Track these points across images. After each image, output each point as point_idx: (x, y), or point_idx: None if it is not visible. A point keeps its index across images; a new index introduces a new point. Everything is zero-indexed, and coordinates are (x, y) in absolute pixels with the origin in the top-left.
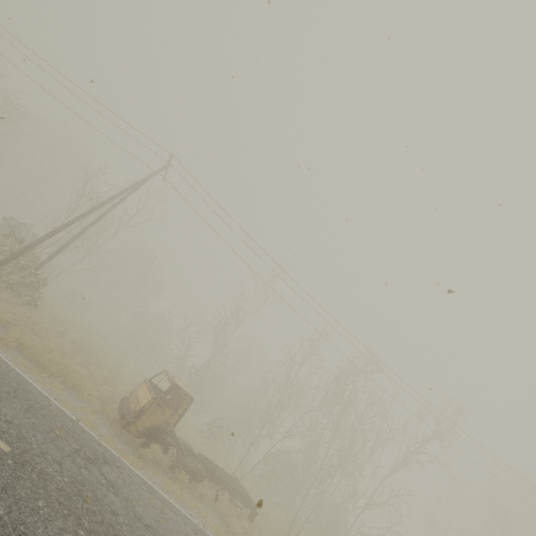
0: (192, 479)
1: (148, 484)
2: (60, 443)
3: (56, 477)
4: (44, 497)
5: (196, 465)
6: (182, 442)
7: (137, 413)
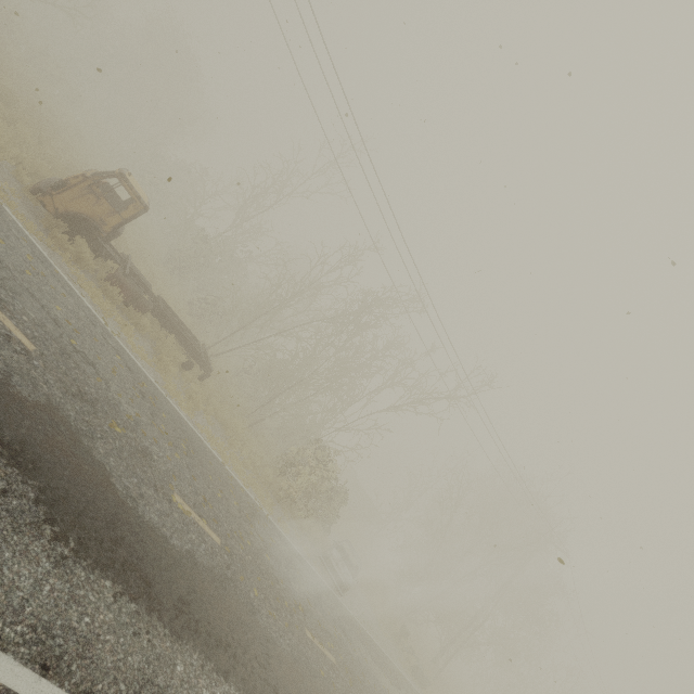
0: (131, 304)
1: (41, 253)
2: None
3: None
4: None
5: (141, 293)
6: (138, 273)
7: (56, 184)
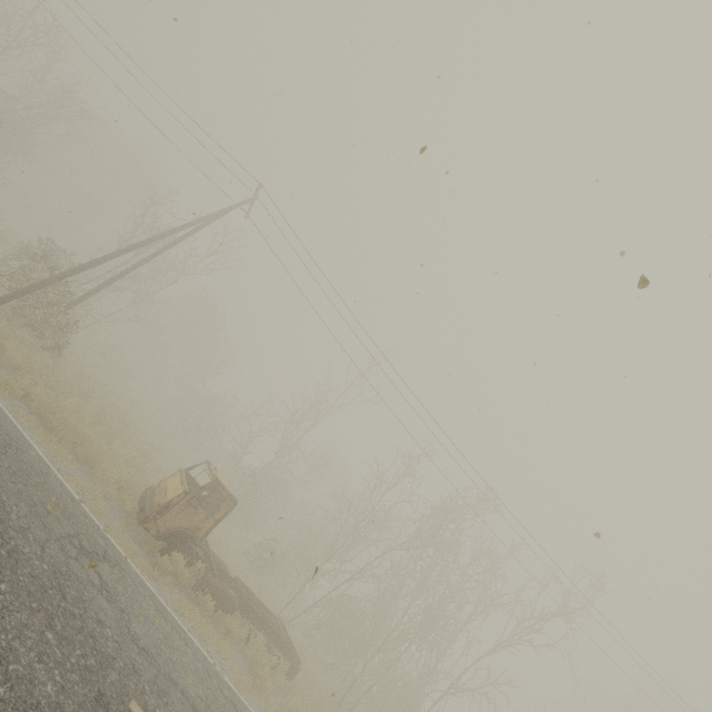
0: (219, 607)
1: (158, 600)
2: (50, 522)
3: (33, 561)
4: (10, 581)
5: (228, 590)
6: (216, 559)
7: (161, 507)
